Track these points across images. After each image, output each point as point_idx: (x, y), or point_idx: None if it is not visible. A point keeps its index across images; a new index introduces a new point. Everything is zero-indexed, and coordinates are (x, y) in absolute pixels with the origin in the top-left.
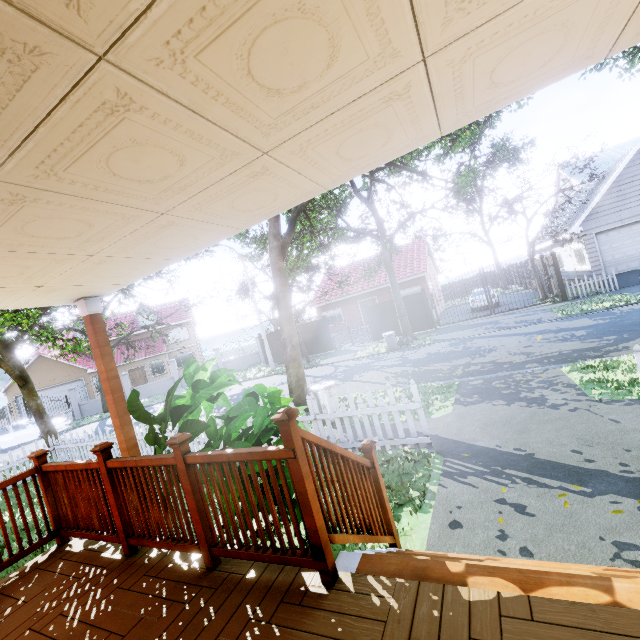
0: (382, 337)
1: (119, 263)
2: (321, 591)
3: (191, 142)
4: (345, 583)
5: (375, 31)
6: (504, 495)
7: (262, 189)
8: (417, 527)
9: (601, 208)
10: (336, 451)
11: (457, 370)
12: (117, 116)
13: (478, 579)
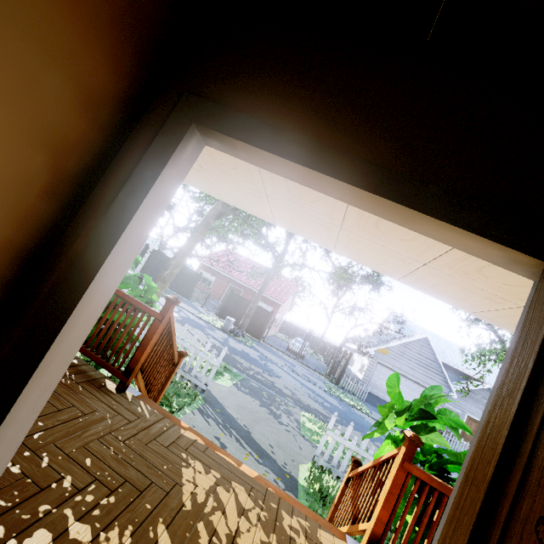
0: (224, 318)
1: None
2: (113, 390)
3: (246, 169)
4: (128, 396)
5: (331, 209)
6: (221, 437)
7: (251, 200)
8: None
9: (390, 351)
10: (173, 338)
11: (250, 371)
12: None
13: (191, 433)
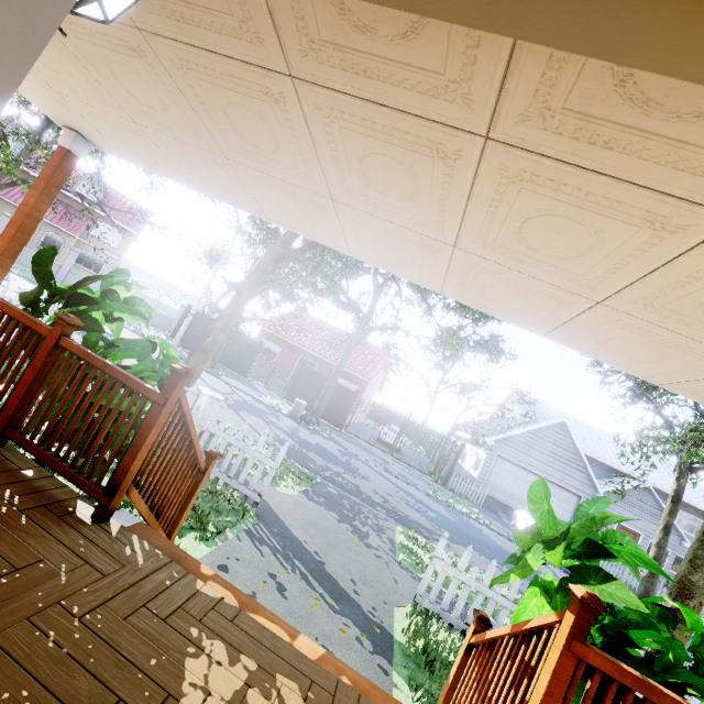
0: (294, 401)
1: (148, 146)
2: (86, 520)
3: (294, 150)
4: (112, 527)
5: (439, 211)
6: (279, 574)
7: (310, 213)
8: (192, 551)
9: (515, 440)
10: (191, 432)
11: (327, 471)
12: (267, 98)
13: (216, 585)
